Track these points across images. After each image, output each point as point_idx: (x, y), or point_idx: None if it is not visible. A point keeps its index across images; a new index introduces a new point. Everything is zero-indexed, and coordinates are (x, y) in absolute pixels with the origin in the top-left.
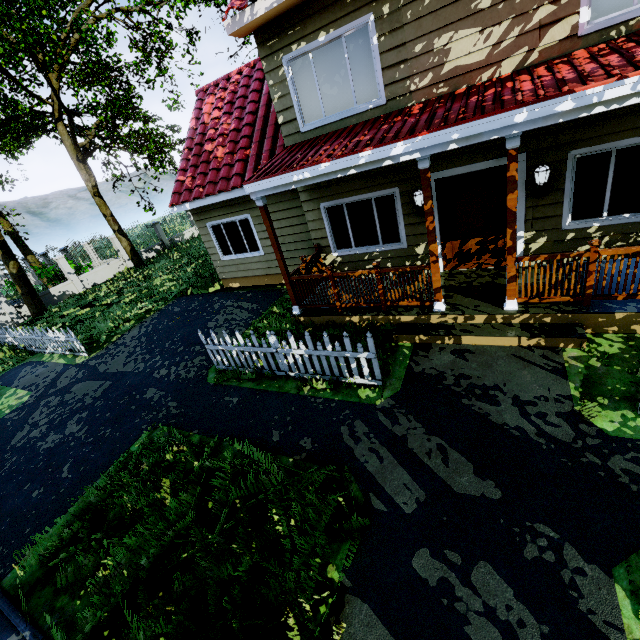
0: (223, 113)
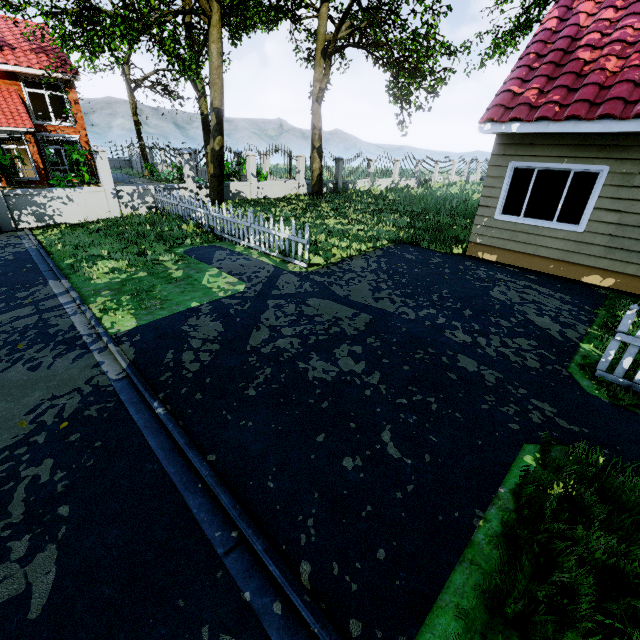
0: (629, 13)
